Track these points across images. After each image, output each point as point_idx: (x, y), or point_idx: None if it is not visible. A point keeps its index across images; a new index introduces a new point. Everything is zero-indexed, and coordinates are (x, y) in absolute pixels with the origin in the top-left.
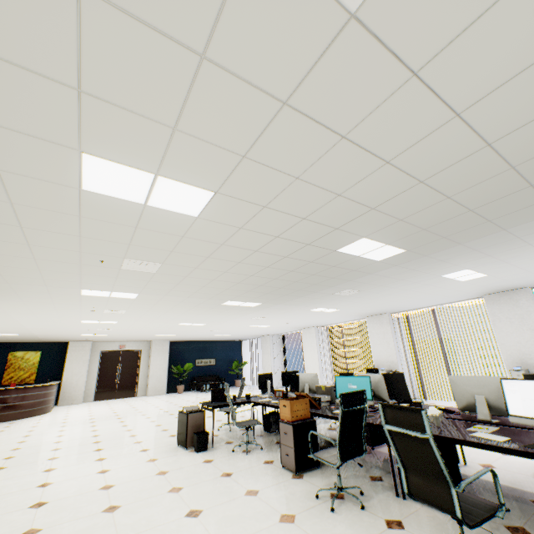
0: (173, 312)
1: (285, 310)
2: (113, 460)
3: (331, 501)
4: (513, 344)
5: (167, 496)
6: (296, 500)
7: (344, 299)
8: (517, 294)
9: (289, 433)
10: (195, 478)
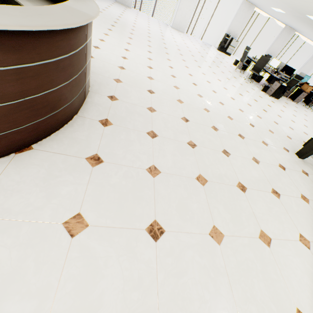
0: (311, 3)
1: (284, 9)
2: (284, 110)
3: (312, 110)
4: (274, 48)
5: (309, 117)
6: (308, 111)
7: (304, 24)
8: (292, 32)
9: (305, 95)
10: (299, 110)
